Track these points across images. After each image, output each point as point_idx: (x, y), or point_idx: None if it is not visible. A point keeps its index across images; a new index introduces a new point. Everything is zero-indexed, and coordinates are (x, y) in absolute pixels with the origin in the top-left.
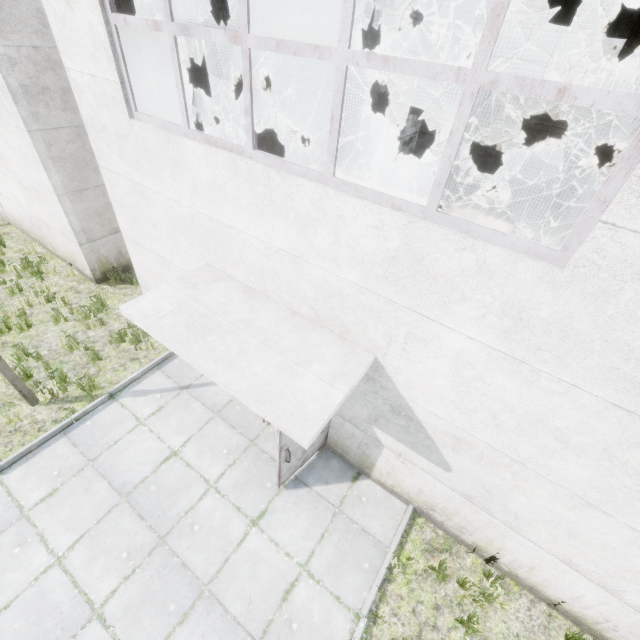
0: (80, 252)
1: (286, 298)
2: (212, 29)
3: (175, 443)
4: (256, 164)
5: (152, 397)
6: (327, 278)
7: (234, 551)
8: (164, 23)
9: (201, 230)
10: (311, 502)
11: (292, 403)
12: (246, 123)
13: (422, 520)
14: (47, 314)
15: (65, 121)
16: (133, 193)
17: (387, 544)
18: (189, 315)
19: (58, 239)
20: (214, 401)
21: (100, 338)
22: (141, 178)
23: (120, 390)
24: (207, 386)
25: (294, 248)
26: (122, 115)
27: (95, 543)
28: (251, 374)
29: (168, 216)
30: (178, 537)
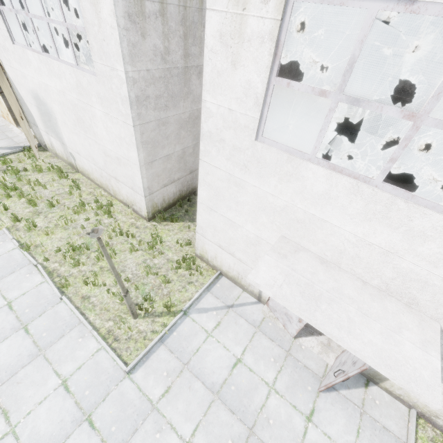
0: (143, 201)
1: (359, 271)
2: (387, 106)
3: (237, 352)
4: (383, 193)
5: (211, 314)
6: (416, 270)
7: (302, 442)
8: (332, 93)
9: (289, 216)
10: (342, 403)
11: (410, 369)
12: (385, 166)
13: (422, 421)
14: (122, 245)
15: (153, 117)
16: (227, 181)
17: (404, 440)
18: (297, 284)
19: (124, 190)
20: (253, 318)
21: (162, 265)
22: (242, 175)
23: (188, 307)
24: (244, 306)
25: (390, 247)
26: (247, 137)
27: (207, 431)
28: (368, 341)
29: (257, 201)
30: (261, 429)
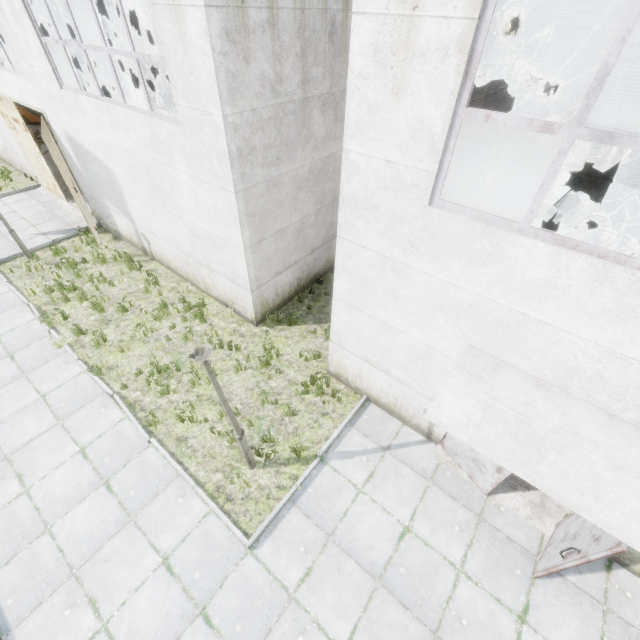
0: (248, 298)
1: (601, 399)
2: None
3: (403, 516)
4: None
5: (359, 460)
6: None
7: None
8: (565, 126)
9: (483, 316)
10: (572, 596)
11: None
12: None
13: None
14: (224, 362)
15: (261, 177)
16: (380, 267)
17: None
18: (504, 422)
19: (220, 282)
20: (421, 465)
21: (283, 389)
22: (406, 257)
23: (325, 451)
24: (407, 447)
25: None
26: (416, 201)
27: (371, 635)
28: (631, 511)
29: (429, 295)
30: (450, 633)
